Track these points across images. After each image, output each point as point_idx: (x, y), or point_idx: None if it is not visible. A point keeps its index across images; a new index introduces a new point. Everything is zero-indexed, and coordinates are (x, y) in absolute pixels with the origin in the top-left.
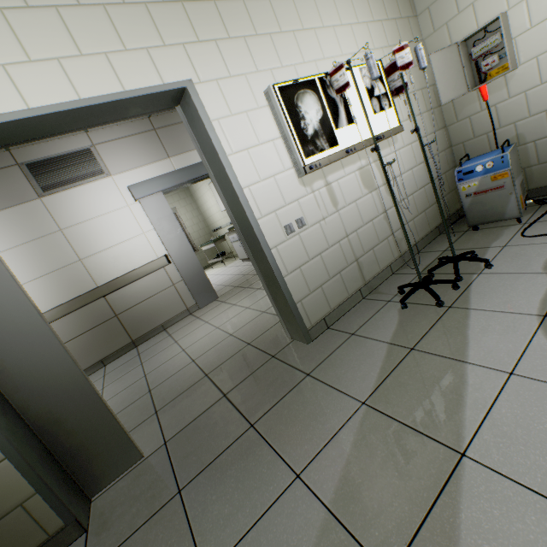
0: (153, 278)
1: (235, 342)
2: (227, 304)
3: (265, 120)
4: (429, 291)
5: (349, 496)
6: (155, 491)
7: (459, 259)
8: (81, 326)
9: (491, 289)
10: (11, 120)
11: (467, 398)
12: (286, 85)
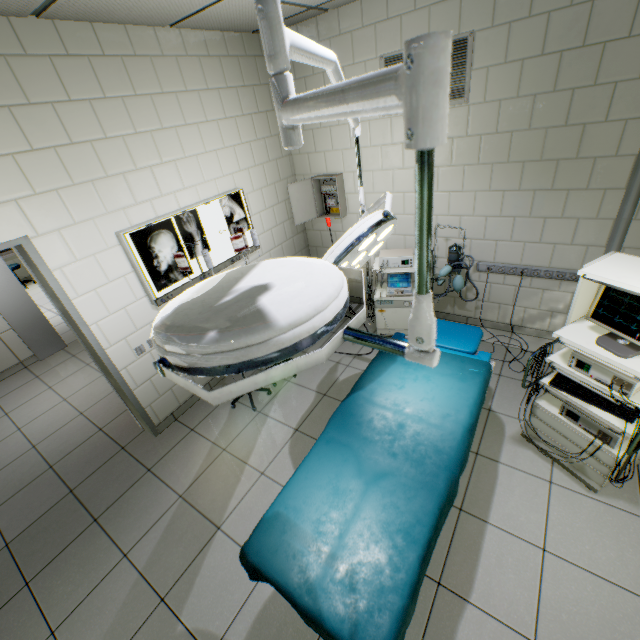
0: None
1: (86, 425)
2: (79, 362)
3: (116, 258)
4: (250, 399)
5: (155, 562)
6: (3, 588)
7: None
8: None
9: (287, 399)
10: None
11: (236, 491)
12: (140, 229)
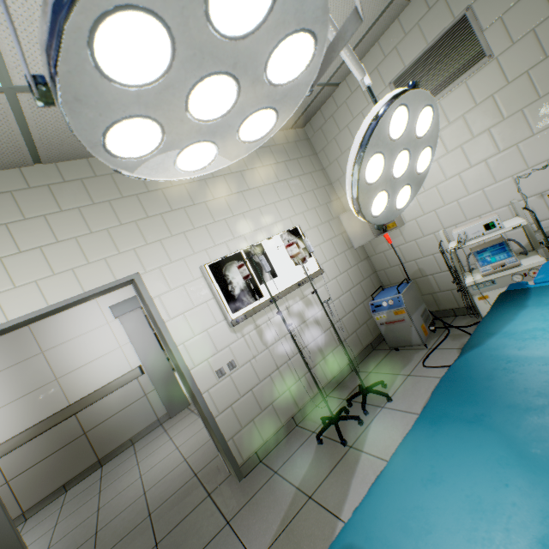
0: (126, 390)
1: (185, 470)
2: (194, 415)
3: (200, 287)
4: (336, 429)
5: None
6: None
7: (368, 391)
8: (48, 448)
9: (383, 428)
10: None
11: None
12: (216, 261)
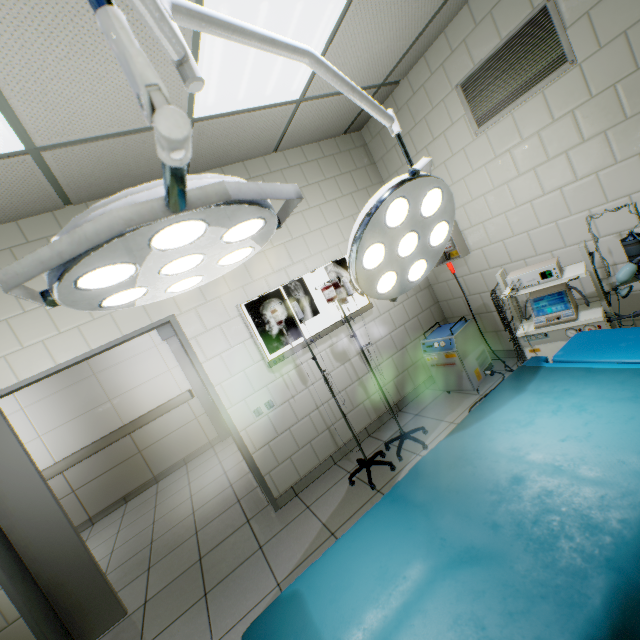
0: (177, 412)
1: (230, 495)
2: None
3: (237, 327)
4: (367, 473)
5: None
6: None
7: (405, 437)
8: (107, 464)
9: None
10: (45, 375)
11: None
12: (253, 300)
